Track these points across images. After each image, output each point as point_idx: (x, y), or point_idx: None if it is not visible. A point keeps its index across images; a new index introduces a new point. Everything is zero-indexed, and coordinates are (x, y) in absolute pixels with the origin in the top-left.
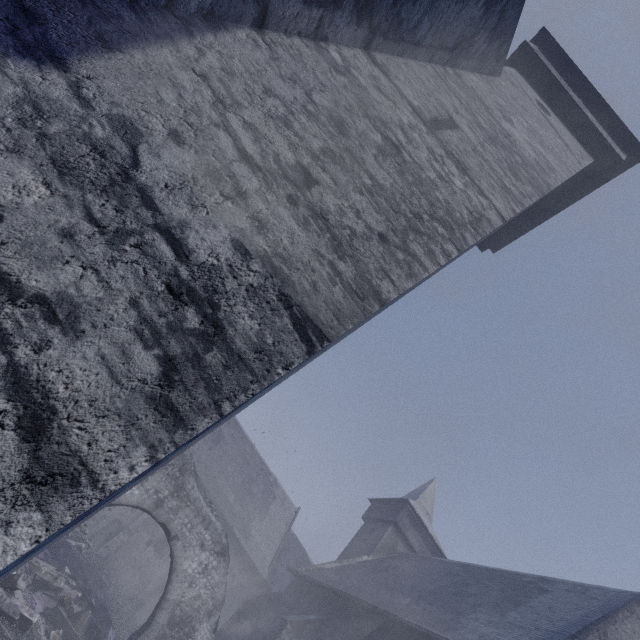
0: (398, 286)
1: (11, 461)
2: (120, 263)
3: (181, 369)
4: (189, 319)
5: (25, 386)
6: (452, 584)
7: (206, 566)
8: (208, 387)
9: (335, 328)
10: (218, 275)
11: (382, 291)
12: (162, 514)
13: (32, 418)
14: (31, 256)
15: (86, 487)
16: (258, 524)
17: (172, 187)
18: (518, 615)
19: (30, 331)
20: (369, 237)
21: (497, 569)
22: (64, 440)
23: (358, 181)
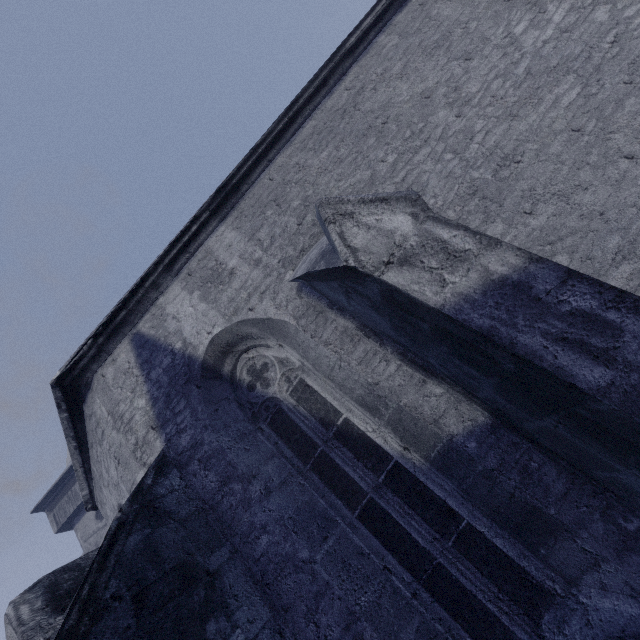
0: None
1: None
2: None
3: None
4: None
5: None
6: None
7: None
8: None
9: None
10: None
11: None
12: None
13: None
14: None
15: None
16: None
17: None
18: None
19: None
20: None
21: None
22: None
23: None
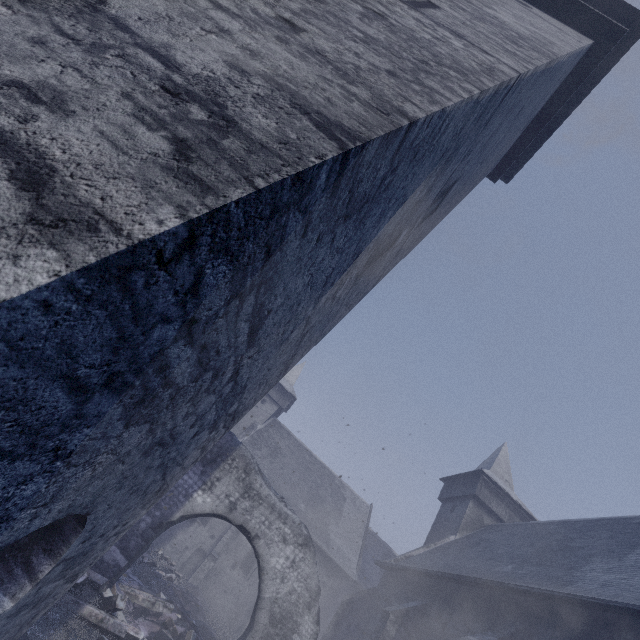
0: (423, 109)
1: (9, 205)
2: (103, 67)
3: (196, 149)
4: (194, 113)
5: (14, 148)
6: (554, 542)
7: (293, 560)
8: (233, 165)
9: (364, 133)
10: (217, 84)
11: (407, 111)
12: (238, 516)
13: (27, 173)
14: (0, 53)
15: (107, 234)
16: (335, 528)
17: (146, 20)
18: (638, 556)
19: (11, 107)
20: (376, 72)
21: (599, 518)
22: (71, 194)
23: (348, 33)
